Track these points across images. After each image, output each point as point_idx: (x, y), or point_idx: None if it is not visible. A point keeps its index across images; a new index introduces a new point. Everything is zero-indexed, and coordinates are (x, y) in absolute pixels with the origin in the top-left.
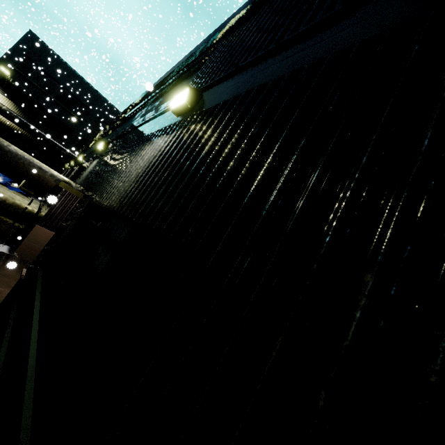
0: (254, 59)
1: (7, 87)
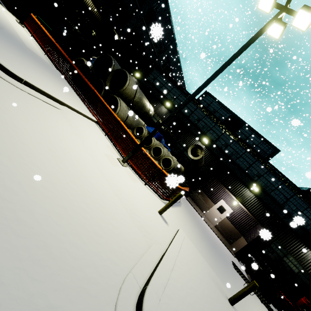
0: None
1: None
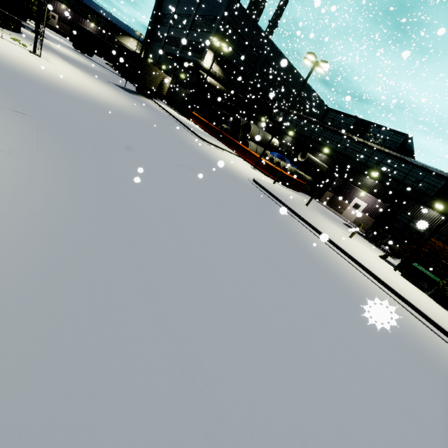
0: None
1: (217, 56)
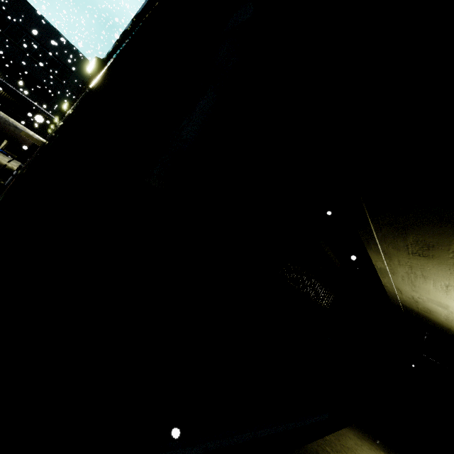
0: (121, 40)
1: None
